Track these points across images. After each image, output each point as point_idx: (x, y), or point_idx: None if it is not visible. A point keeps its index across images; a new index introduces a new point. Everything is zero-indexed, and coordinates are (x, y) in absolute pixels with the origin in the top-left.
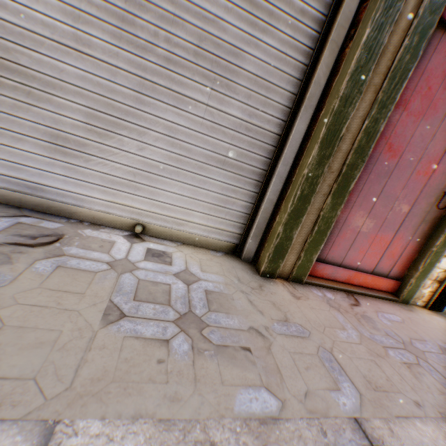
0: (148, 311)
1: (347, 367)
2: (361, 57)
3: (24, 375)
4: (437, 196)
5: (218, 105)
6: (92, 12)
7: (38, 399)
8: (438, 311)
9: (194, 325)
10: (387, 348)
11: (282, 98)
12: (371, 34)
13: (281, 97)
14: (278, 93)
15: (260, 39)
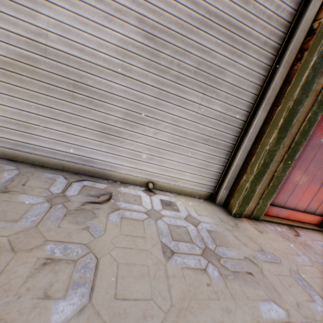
0: (184, 248)
1: (311, 284)
2: (308, 74)
3: (146, 296)
4: None
5: (207, 104)
6: (134, 50)
7: (161, 312)
8: None
9: (213, 256)
10: None
11: (248, 97)
12: (316, 60)
13: (247, 97)
14: (245, 94)
15: (237, 61)
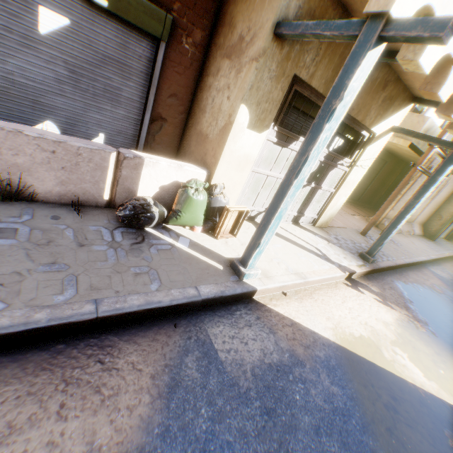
0: None
1: None
2: None
3: None
4: None
5: None
6: None
7: None
8: None
9: None
10: None
11: None
12: None
13: None
14: None
15: None
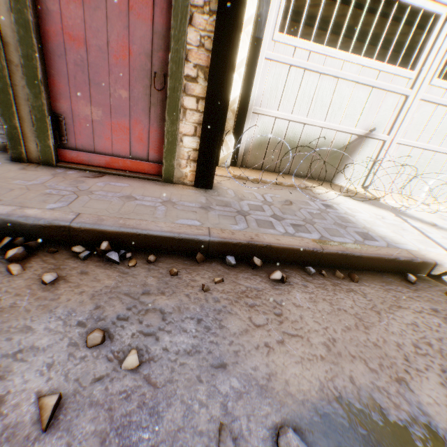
0: None
1: None
2: None
3: None
4: (152, 78)
5: None
6: None
7: None
8: (209, 189)
9: None
10: (53, 189)
11: None
12: None
13: None
14: None
15: None
